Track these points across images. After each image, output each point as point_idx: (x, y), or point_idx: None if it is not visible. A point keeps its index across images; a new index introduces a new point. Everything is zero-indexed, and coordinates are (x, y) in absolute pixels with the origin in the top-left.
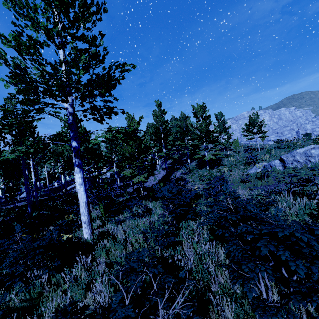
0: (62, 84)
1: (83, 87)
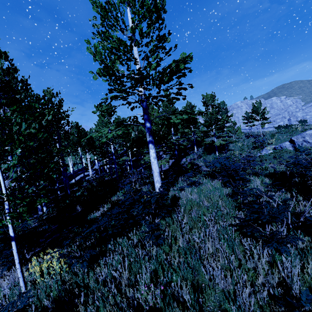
0: (157, 75)
1: (168, 78)
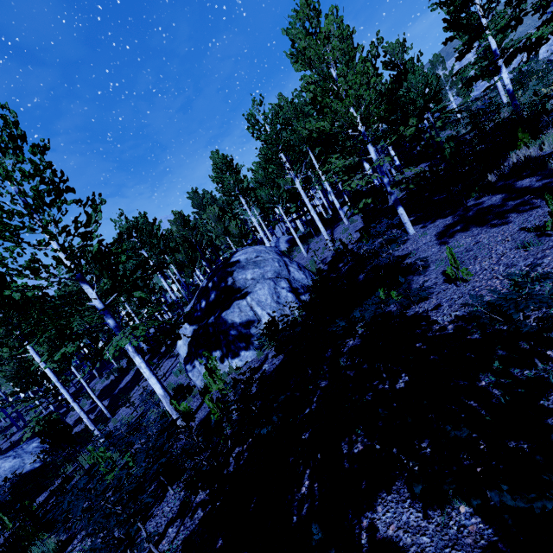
0: None
1: None
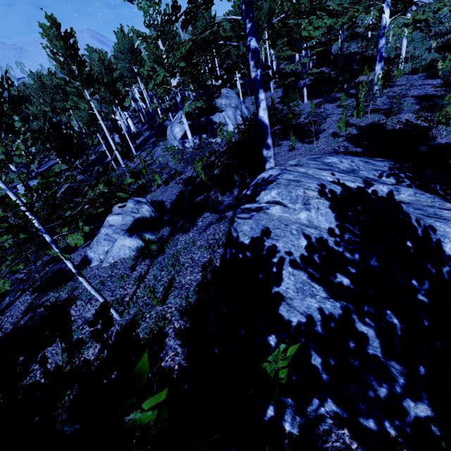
0: None
1: None
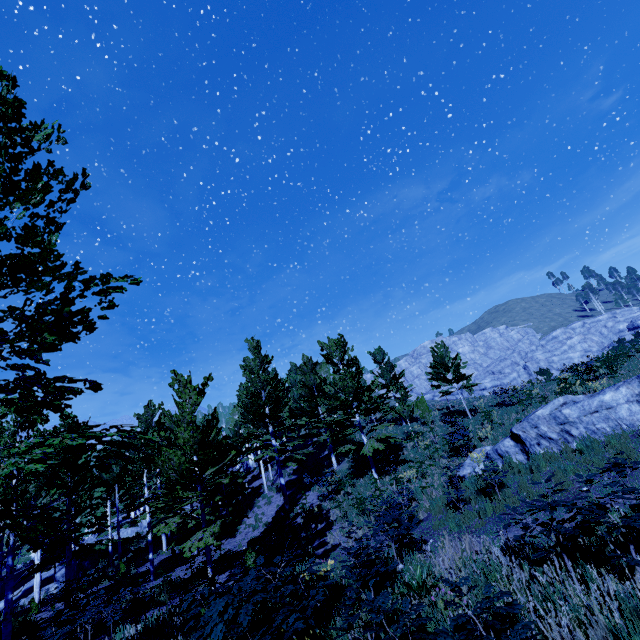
0: None
1: None
